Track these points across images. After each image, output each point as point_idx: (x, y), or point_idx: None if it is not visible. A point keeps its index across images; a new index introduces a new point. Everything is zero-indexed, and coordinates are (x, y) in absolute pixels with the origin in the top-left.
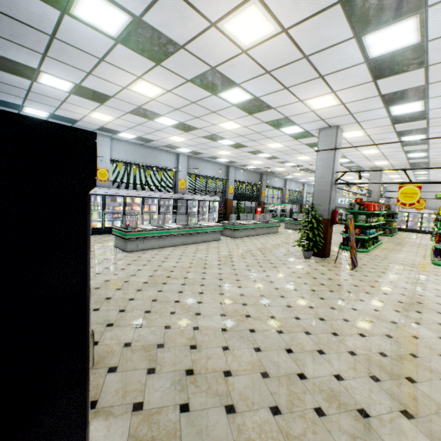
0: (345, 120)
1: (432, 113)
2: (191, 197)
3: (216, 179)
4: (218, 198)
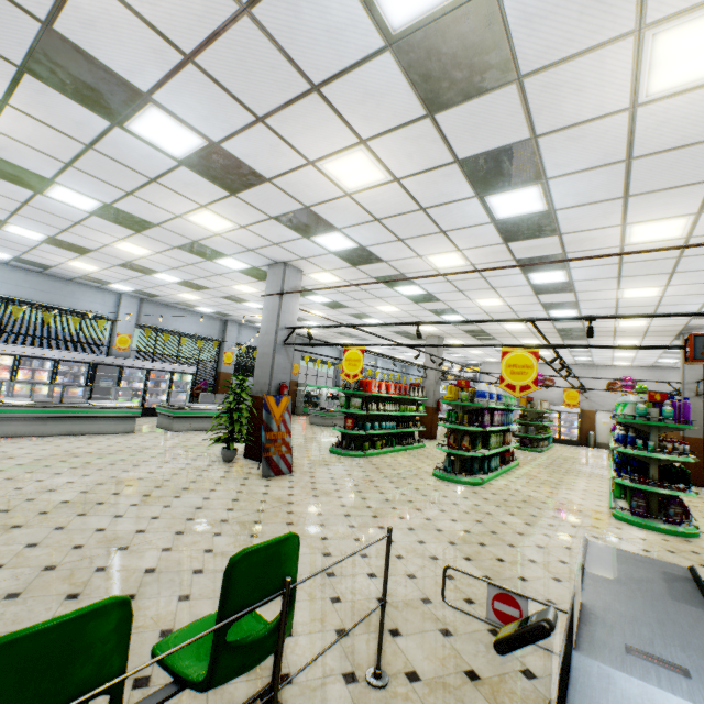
0: (283, 253)
1: (377, 252)
2: (133, 363)
3: (202, 339)
4: (193, 369)
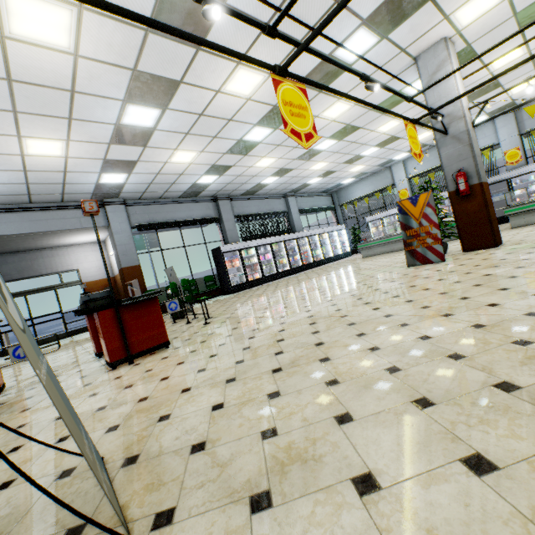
0: (390, 67)
1: (378, 1)
2: (517, 172)
3: None
4: None
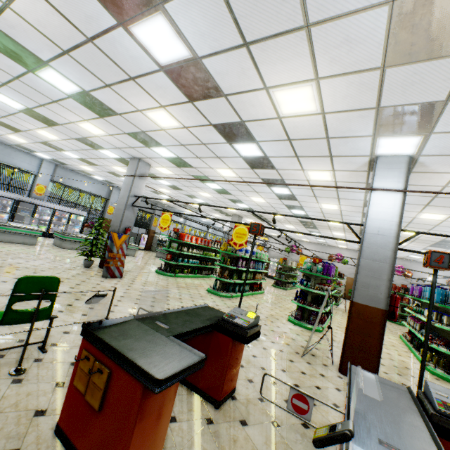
0: (137, 153)
1: (188, 162)
2: (45, 204)
3: (94, 196)
4: (85, 213)
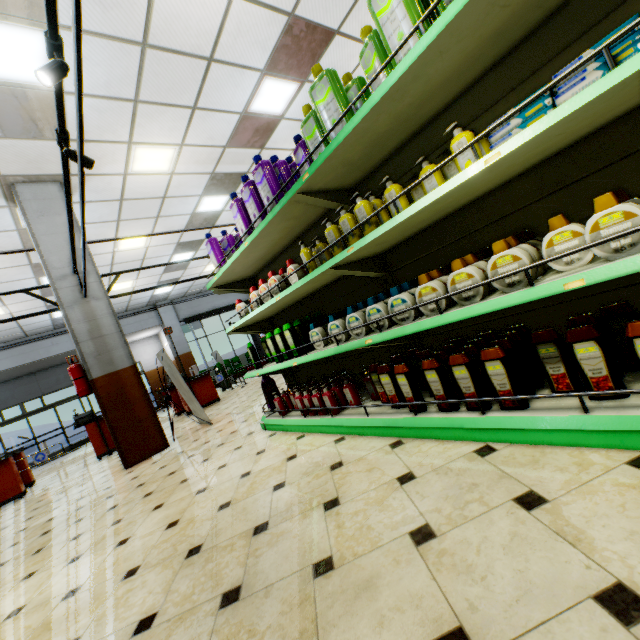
0: None
1: None
2: None
3: None
4: None
